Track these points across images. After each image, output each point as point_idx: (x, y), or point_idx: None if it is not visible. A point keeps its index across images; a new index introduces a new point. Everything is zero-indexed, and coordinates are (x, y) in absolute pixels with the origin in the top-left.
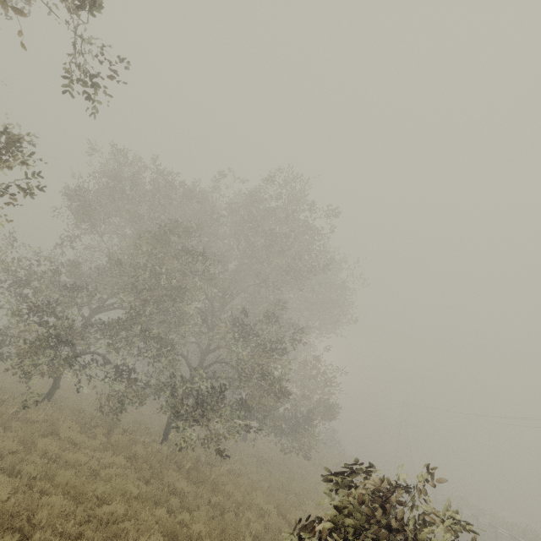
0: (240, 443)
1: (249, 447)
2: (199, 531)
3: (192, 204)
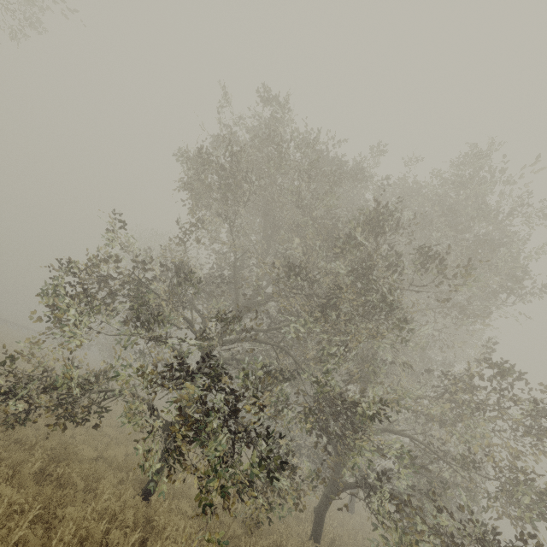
0: (350, 514)
1: (363, 522)
2: None
3: (339, 192)
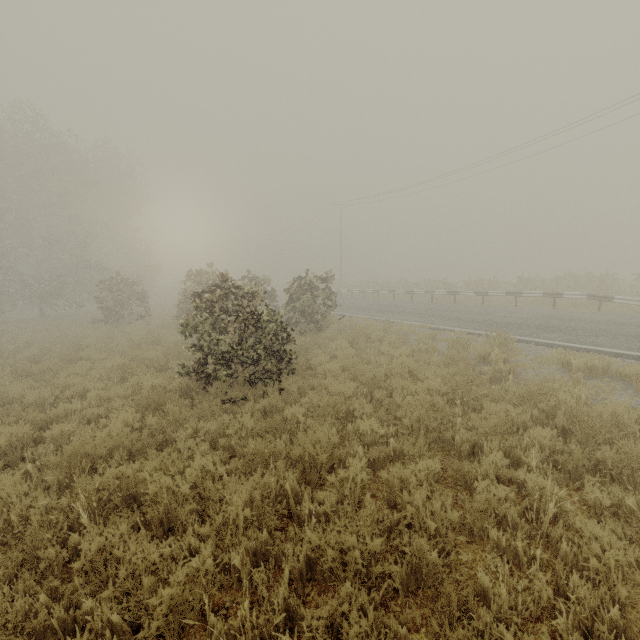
0: None
1: None
2: (80, 322)
3: None
